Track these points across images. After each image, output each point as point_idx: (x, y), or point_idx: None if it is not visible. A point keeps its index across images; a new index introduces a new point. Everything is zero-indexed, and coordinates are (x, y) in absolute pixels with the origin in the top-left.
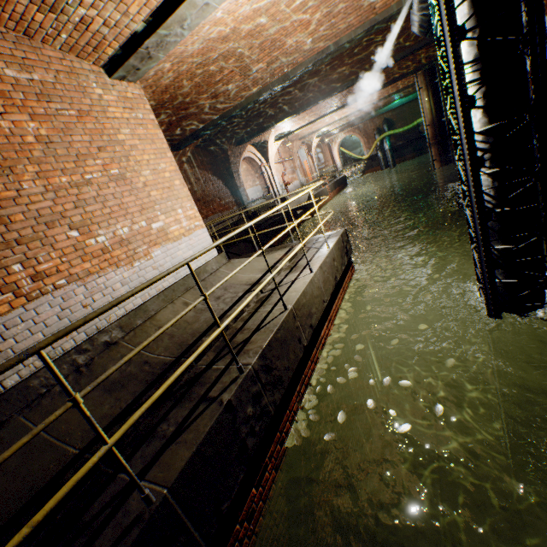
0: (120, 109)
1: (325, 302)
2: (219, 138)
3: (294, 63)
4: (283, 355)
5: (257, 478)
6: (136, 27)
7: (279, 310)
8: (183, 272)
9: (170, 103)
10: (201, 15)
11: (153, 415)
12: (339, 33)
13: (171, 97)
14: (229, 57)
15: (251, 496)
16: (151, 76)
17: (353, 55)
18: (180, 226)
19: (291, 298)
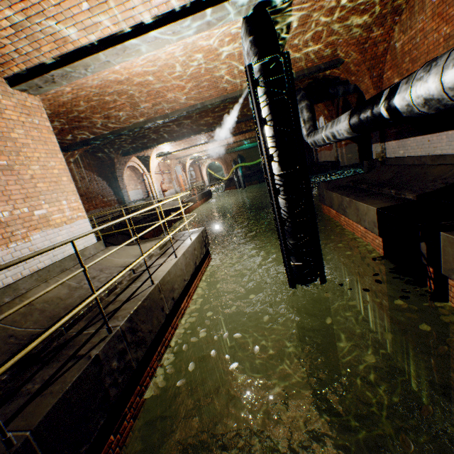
0: (17, 113)
1: (186, 281)
2: (107, 148)
3: (173, 108)
4: (148, 320)
5: (116, 426)
6: (45, 60)
7: (147, 285)
8: (61, 255)
9: (65, 115)
10: (103, 66)
11: (16, 380)
12: (205, 98)
13: (67, 111)
14: (123, 94)
15: (109, 442)
16: (52, 93)
17: (215, 111)
18: (63, 215)
19: (158, 276)
